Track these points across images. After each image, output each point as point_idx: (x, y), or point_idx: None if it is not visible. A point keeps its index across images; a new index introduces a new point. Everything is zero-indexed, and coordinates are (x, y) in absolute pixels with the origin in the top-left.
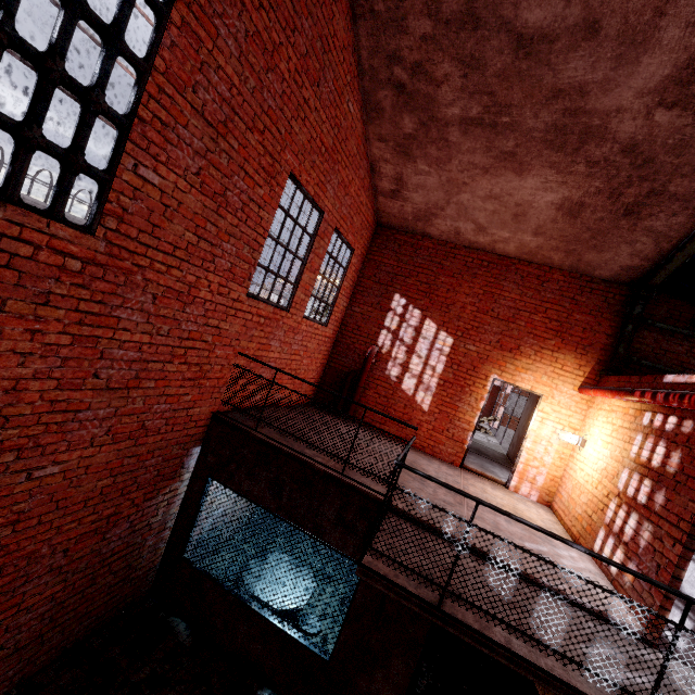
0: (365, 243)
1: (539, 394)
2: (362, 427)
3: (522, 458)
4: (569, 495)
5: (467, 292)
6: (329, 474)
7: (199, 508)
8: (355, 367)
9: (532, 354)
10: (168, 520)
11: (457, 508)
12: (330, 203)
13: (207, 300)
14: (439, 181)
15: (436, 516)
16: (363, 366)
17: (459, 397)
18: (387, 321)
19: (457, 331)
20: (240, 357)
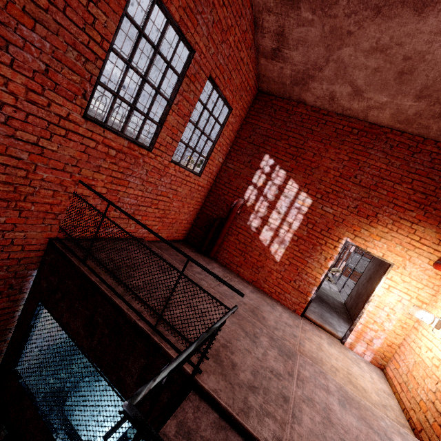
0: (244, 106)
1: (390, 263)
2: (220, 266)
3: (362, 320)
4: (409, 370)
5: (332, 157)
6: (139, 326)
7: (30, 328)
8: (223, 215)
9: (389, 223)
10: (2, 334)
11: (285, 384)
12: (203, 43)
13: (8, 104)
14: (321, 33)
15: (252, 402)
16: (228, 215)
17: (310, 254)
18: (254, 178)
19: (317, 193)
20: (84, 186)
